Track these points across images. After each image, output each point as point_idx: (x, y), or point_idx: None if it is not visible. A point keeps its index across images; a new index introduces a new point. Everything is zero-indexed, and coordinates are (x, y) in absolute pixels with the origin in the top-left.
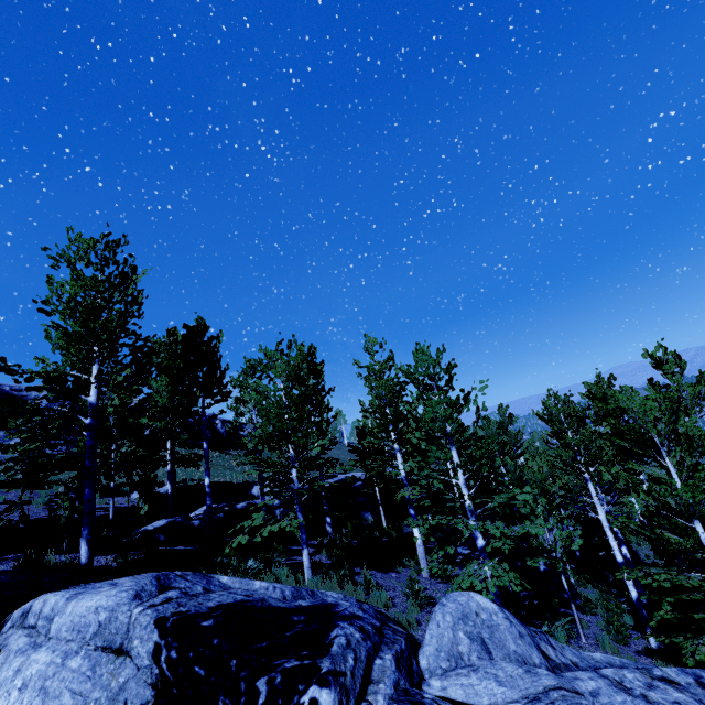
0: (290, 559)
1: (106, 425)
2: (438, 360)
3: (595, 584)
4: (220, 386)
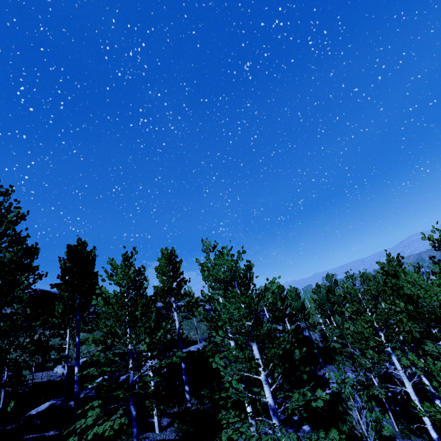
0: (141, 437)
1: (1, 329)
2: (235, 263)
3: (417, 432)
4: (93, 289)
